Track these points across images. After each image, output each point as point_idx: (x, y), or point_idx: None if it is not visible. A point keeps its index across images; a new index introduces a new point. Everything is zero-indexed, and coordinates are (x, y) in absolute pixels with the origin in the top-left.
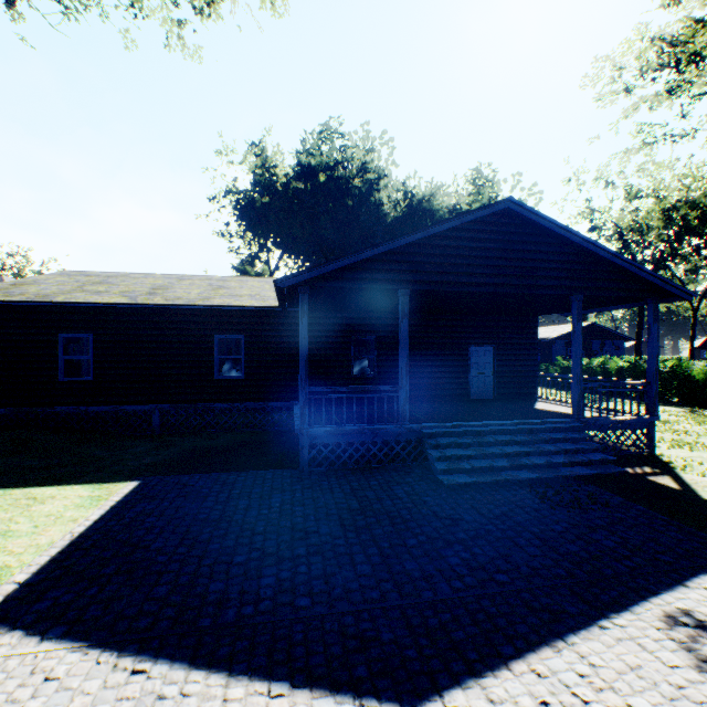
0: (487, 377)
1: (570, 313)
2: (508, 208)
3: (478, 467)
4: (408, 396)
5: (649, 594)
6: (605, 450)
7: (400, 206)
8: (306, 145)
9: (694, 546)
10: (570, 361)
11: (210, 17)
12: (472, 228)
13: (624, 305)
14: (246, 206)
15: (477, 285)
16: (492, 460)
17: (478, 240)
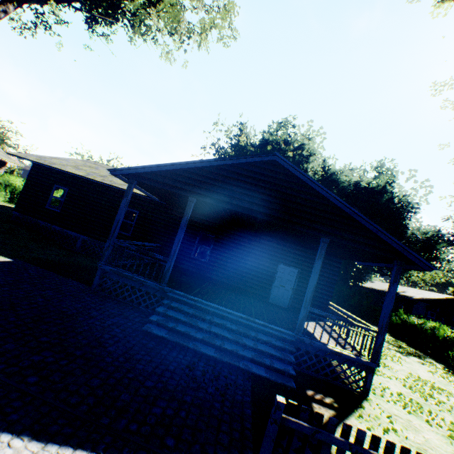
0: (287, 290)
1: (361, 262)
2: (275, 160)
3: (177, 330)
4: (171, 267)
5: (87, 447)
6: (326, 375)
7: (318, 174)
8: (270, 128)
9: (218, 453)
10: (409, 317)
11: (189, 44)
12: (252, 169)
13: (389, 264)
14: (220, 155)
15: (244, 208)
16: (197, 331)
17: (254, 178)
